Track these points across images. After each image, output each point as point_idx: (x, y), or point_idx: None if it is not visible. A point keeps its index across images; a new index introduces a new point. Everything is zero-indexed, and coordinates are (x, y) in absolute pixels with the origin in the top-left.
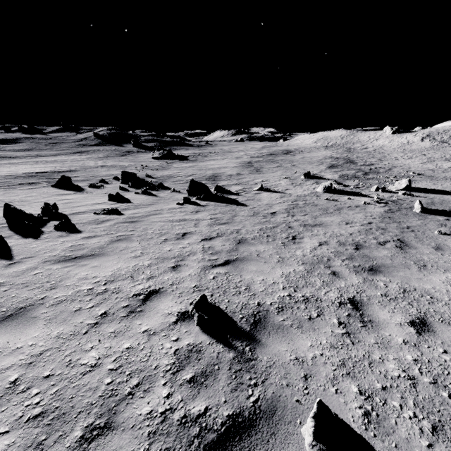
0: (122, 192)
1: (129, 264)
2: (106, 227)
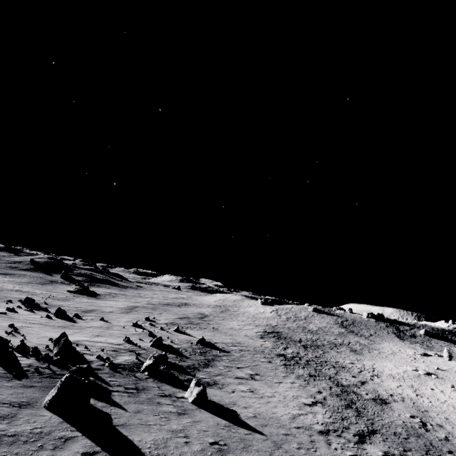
0: (18, 308)
1: (0, 321)
2: None
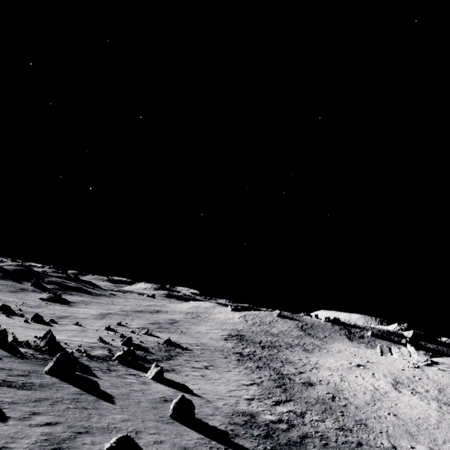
0: None
1: None
2: None
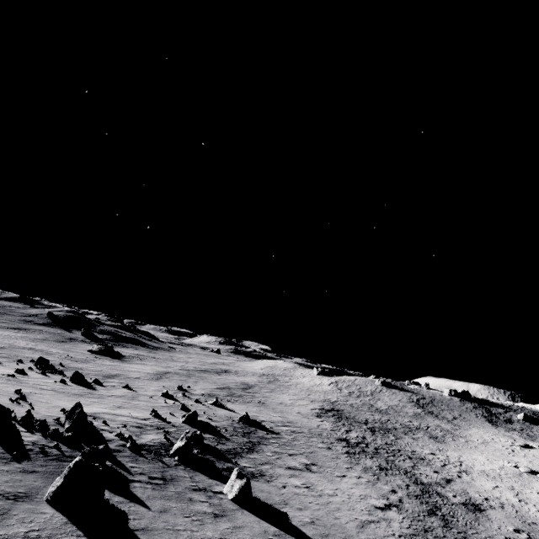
0: (29, 370)
1: (6, 386)
2: (4, 379)
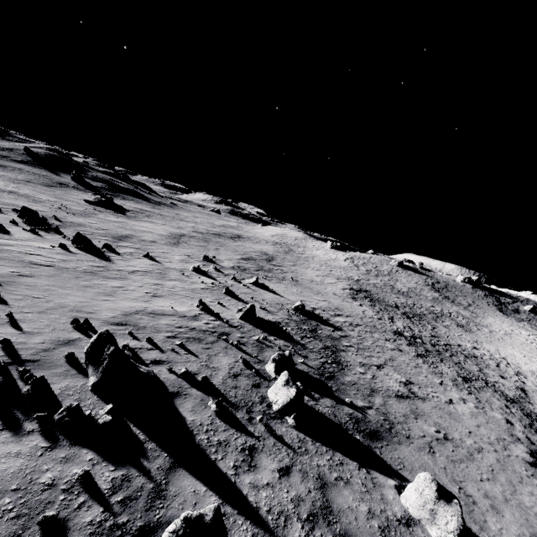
0: (11, 224)
1: None
2: None
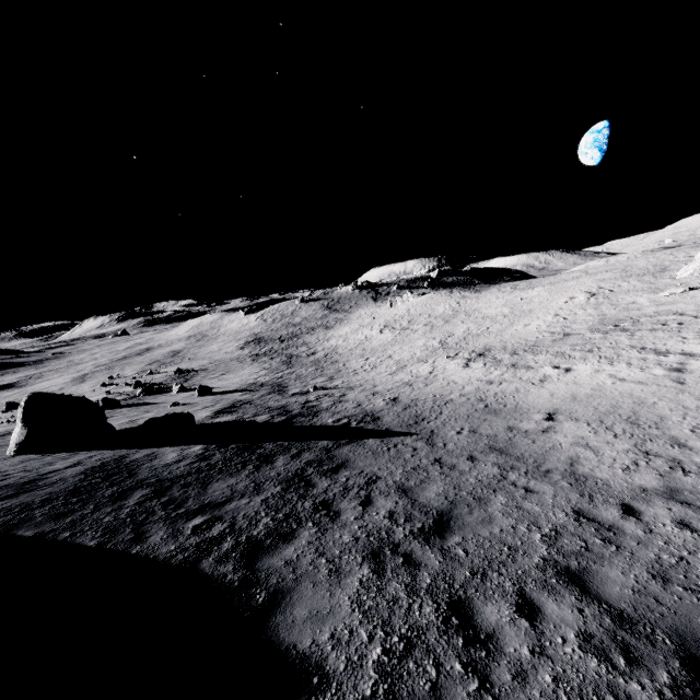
0: None
1: None
2: None
